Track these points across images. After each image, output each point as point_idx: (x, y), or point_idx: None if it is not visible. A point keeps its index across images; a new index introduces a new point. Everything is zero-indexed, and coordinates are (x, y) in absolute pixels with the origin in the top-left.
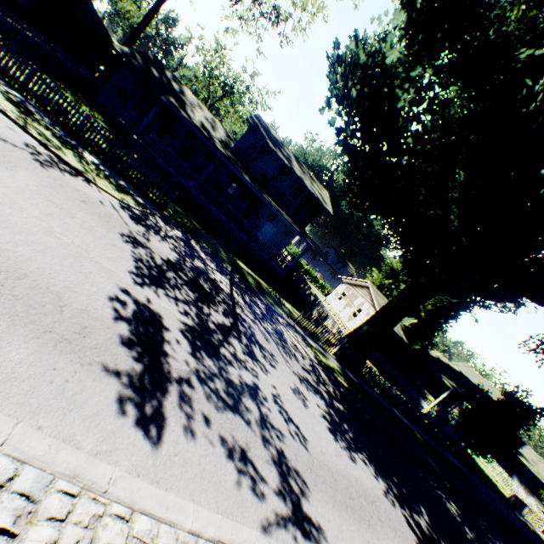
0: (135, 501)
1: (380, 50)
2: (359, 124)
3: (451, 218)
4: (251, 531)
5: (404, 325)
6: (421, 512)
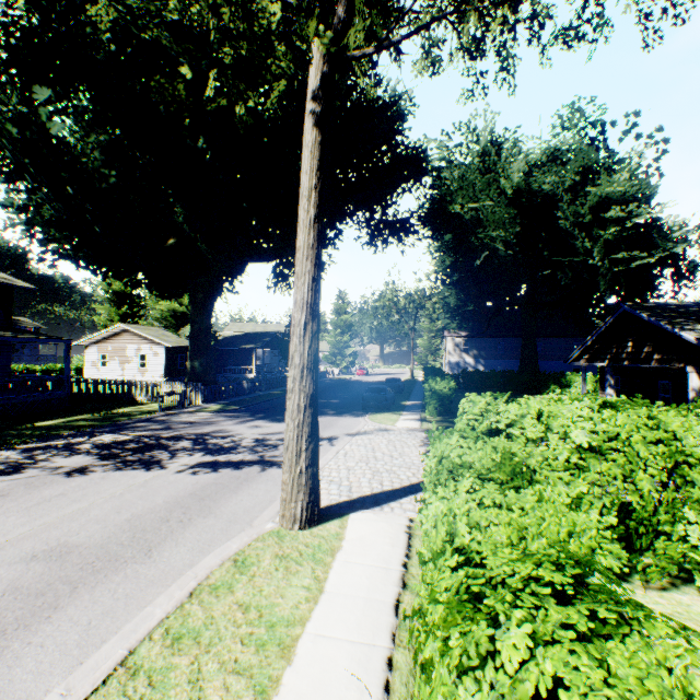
0: (325, 464)
1: (15, 109)
2: (91, 213)
3: (200, 245)
4: (334, 448)
5: (186, 336)
6: (326, 411)
